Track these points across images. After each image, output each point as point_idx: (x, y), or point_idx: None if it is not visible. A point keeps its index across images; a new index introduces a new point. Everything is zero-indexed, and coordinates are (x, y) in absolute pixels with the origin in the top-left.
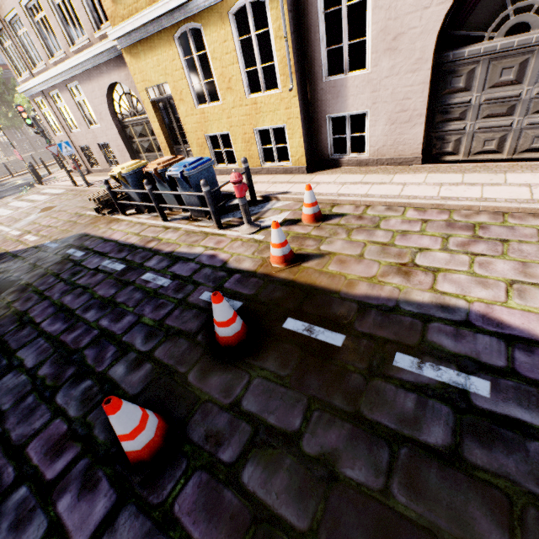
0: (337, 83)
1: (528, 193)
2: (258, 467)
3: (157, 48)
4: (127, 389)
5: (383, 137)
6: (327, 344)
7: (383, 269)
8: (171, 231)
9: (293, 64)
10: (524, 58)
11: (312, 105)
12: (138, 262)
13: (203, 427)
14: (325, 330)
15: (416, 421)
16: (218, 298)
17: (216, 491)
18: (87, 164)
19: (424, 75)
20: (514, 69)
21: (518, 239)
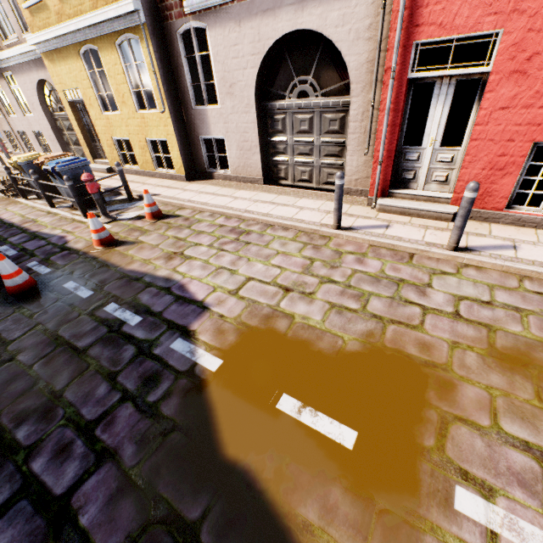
0: (201, 112)
1: (295, 213)
2: None
3: (68, 59)
4: None
5: (237, 159)
6: (78, 296)
7: (161, 255)
8: (50, 215)
9: (164, 92)
10: (311, 116)
11: (189, 126)
12: (5, 237)
13: None
14: (86, 289)
15: (83, 336)
16: None
17: None
18: (25, 148)
19: (253, 116)
20: (307, 122)
21: (256, 243)
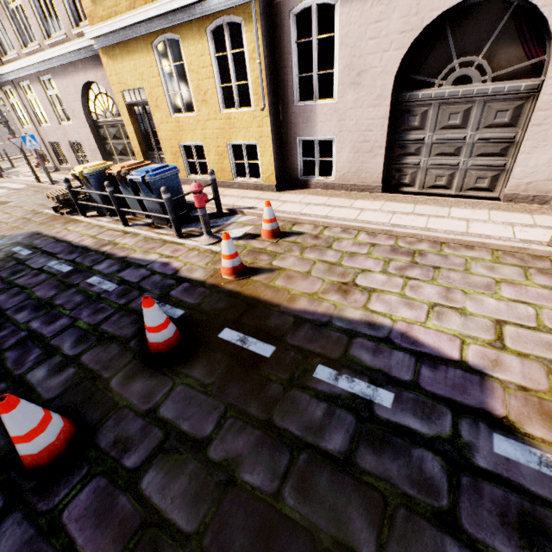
0: (307, 109)
1: (465, 226)
2: (161, 473)
3: (135, 53)
4: (43, 393)
5: (348, 164)
6: (256, 354)
7: (326, 286)
8: (130, 236)
9: (266, 85)
10: (467, 106)
11: (284, 127)
12: (87, 265)
13: (114, 433)
14: (258, 341)
15: (321, 429)
16: (148, 302)
17: (112, 497)
18: (55, 161)
19: (383, 111)
20: (459, 115)
21: (448, 267)
